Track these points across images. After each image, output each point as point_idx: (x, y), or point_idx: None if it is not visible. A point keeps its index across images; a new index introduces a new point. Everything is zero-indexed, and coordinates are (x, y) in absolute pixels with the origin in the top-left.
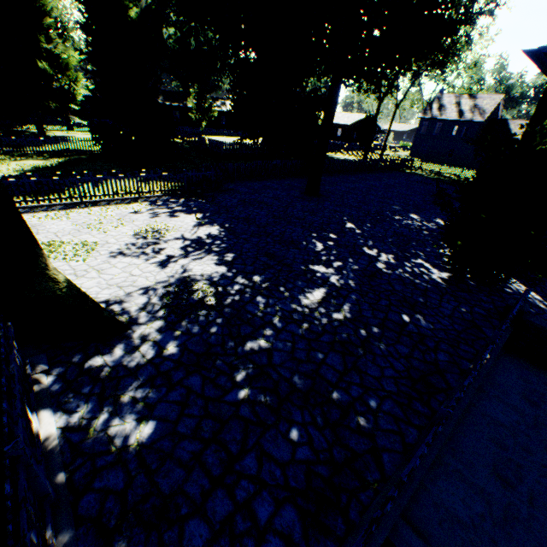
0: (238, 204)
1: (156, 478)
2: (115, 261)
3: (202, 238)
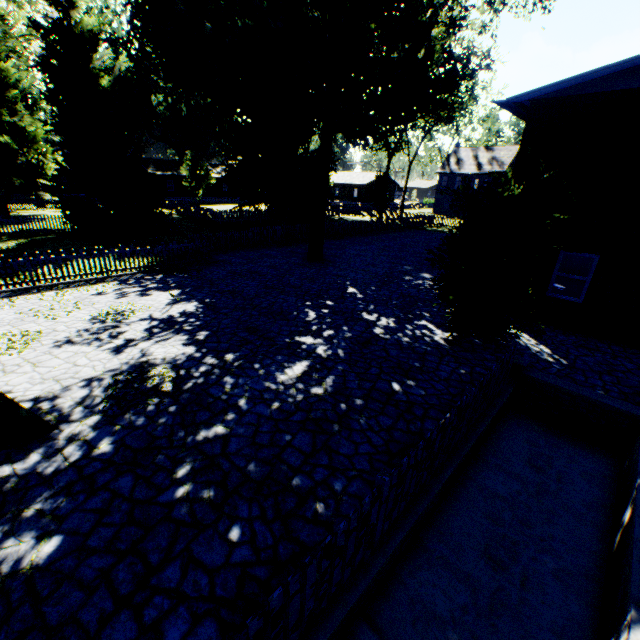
0: (227, 276)
1: (45, 607)
2: (59, 351)
3: (175, 316)
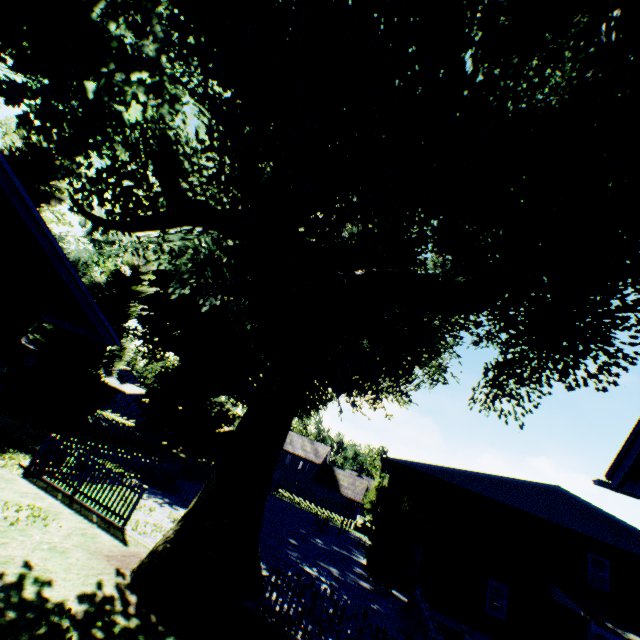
0: None
1: None
2: None
3: None
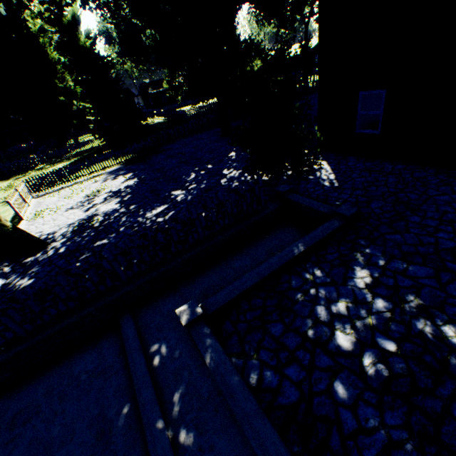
0: (163, 159)
1: None
2: (66, 213)
3: (121, 189)
